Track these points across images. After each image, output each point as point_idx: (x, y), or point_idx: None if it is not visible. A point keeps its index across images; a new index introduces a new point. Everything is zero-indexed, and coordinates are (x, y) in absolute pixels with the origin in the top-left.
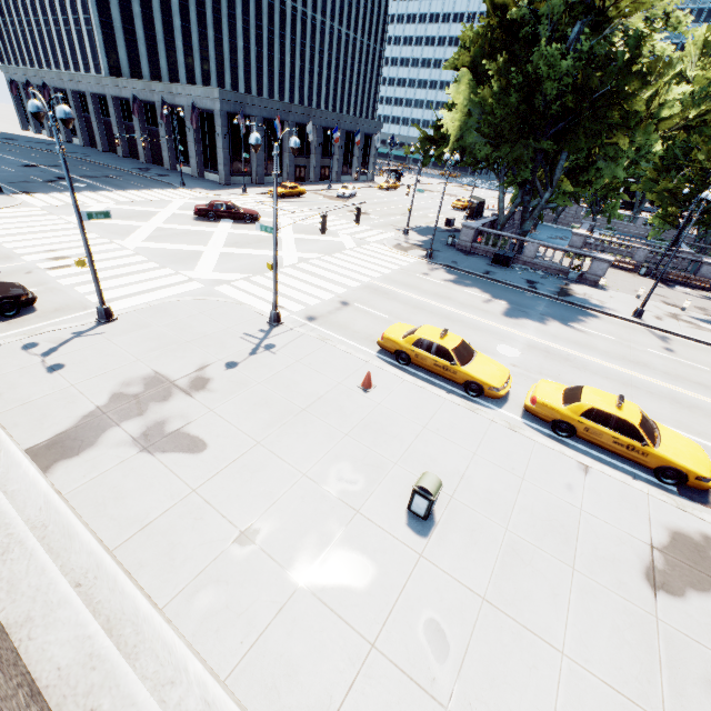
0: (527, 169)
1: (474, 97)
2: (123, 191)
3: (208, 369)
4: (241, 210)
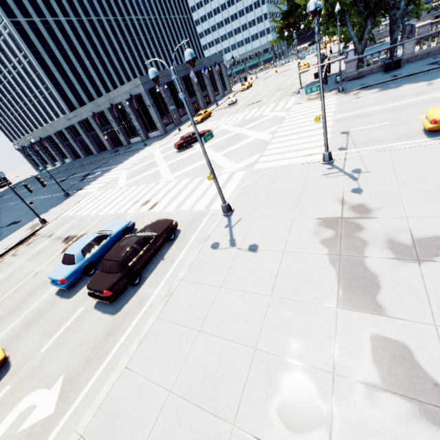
0: None
1: None
2: (122, 164)
3: (347, 200)
4: (201, 132)
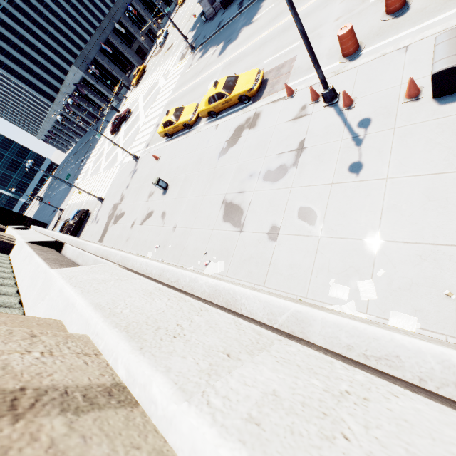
0: None
1: None
2: (95, 148)
3: (123, 193)
4: (121, 115)
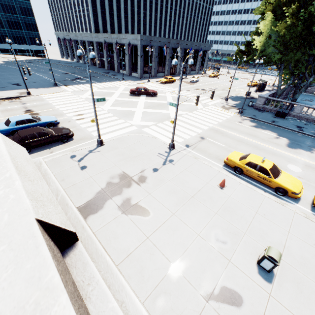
0: (303, 66)
1: (274, 28)
2: (100, 83)
3: (145, 171)
4: (149, 91)
